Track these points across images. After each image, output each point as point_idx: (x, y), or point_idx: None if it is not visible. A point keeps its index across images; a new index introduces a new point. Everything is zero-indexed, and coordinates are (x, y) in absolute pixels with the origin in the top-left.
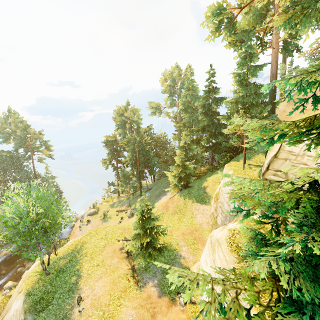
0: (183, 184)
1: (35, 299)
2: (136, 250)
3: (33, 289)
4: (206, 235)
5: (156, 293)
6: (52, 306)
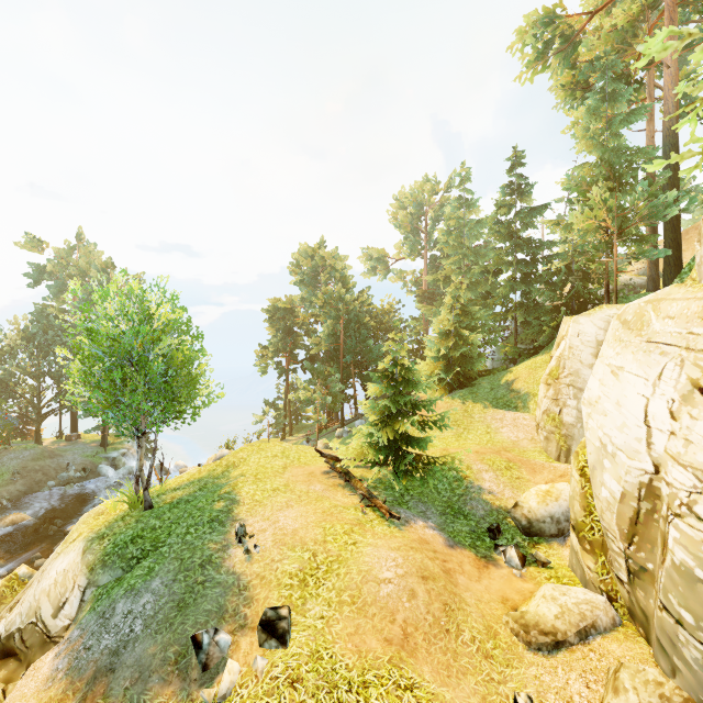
0: (456, 379)
1: (119, 540)
2: (374, 456)
3: (112, 529)
4: (535, 457)
5: (440, 539)
6: (169, 546)
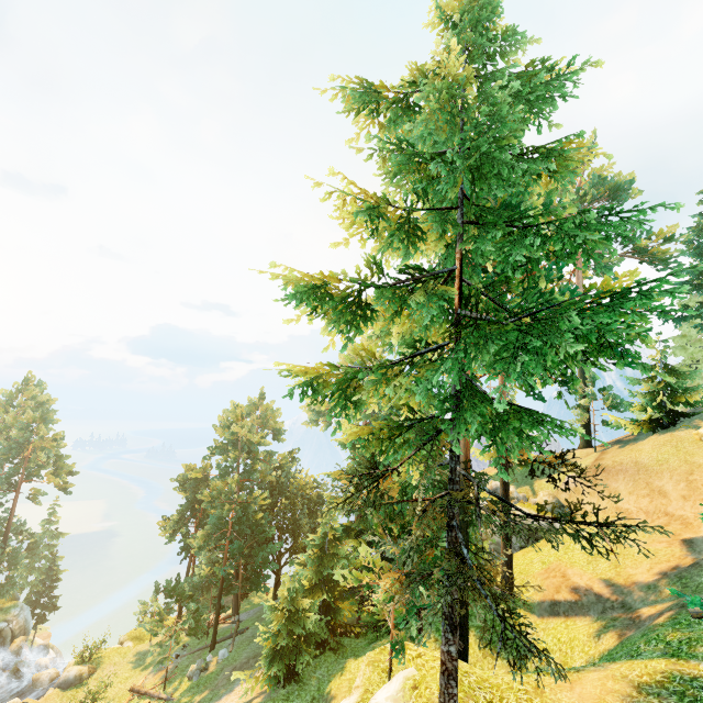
0: (285, 667)
1: None
2: None
3: None
4: None
5: None
6: None
